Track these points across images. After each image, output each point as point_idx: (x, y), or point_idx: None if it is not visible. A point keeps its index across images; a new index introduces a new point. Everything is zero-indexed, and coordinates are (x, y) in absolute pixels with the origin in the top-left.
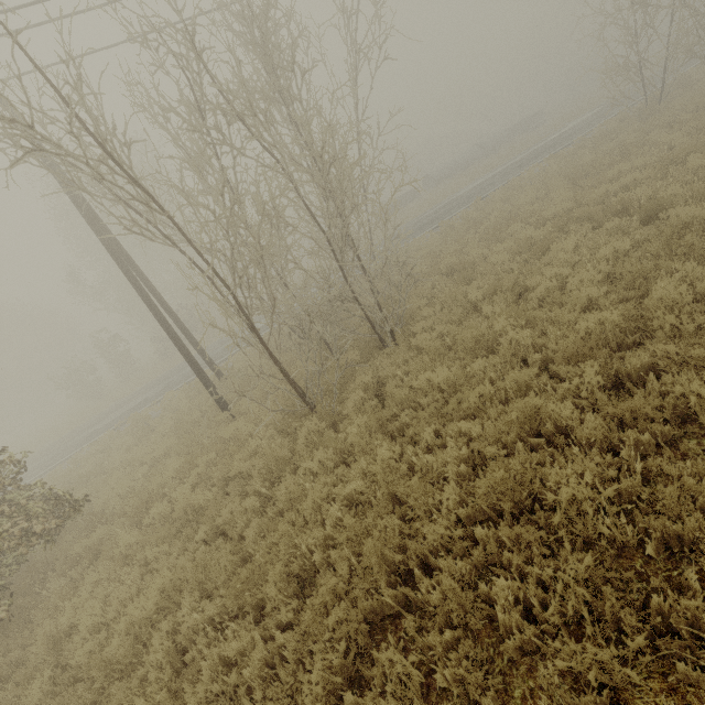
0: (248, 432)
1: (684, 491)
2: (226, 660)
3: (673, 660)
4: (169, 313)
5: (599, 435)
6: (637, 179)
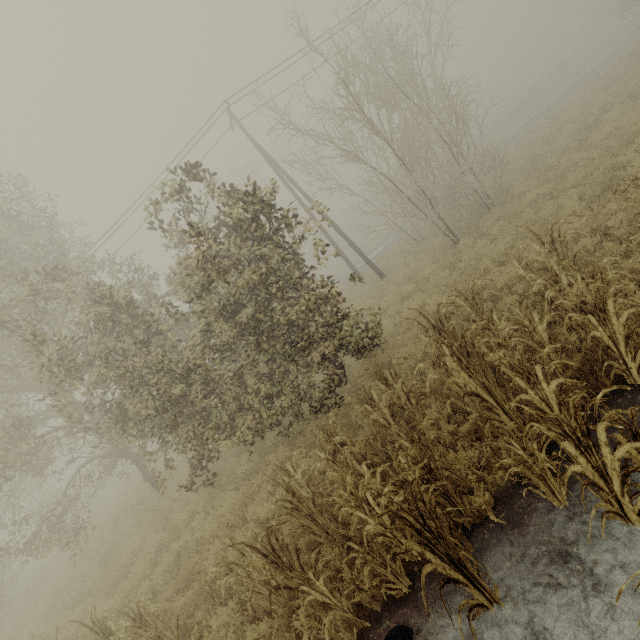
0: (412, 273)
1: None
2: None
3: None
4: (329, 238)
5: None
6: None
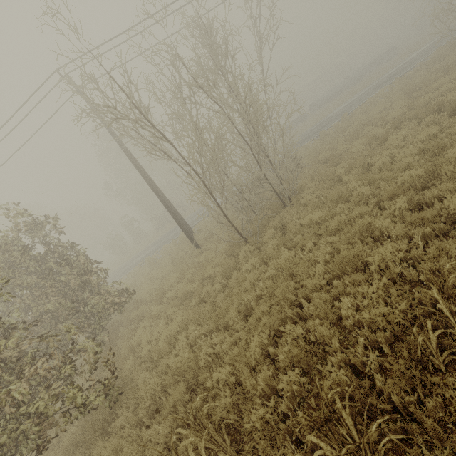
0: (211, 257)
1: (444, 252)
2: (212, 347)
3: (424, 318)
4: (164, 199)
5: (403, 233)
6: (451, 87)
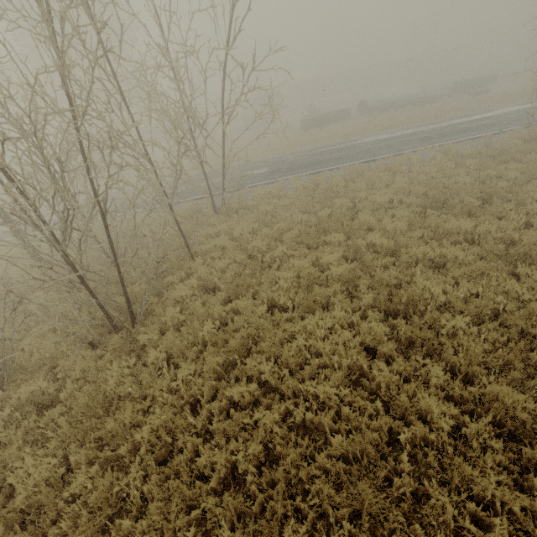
0: None
1: None
2: None
3: None
4: None
5: None
6: (459, 258)
